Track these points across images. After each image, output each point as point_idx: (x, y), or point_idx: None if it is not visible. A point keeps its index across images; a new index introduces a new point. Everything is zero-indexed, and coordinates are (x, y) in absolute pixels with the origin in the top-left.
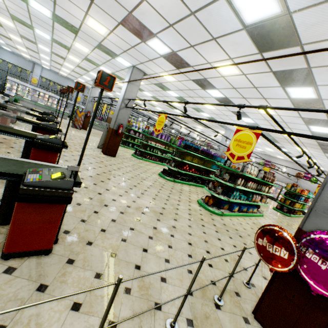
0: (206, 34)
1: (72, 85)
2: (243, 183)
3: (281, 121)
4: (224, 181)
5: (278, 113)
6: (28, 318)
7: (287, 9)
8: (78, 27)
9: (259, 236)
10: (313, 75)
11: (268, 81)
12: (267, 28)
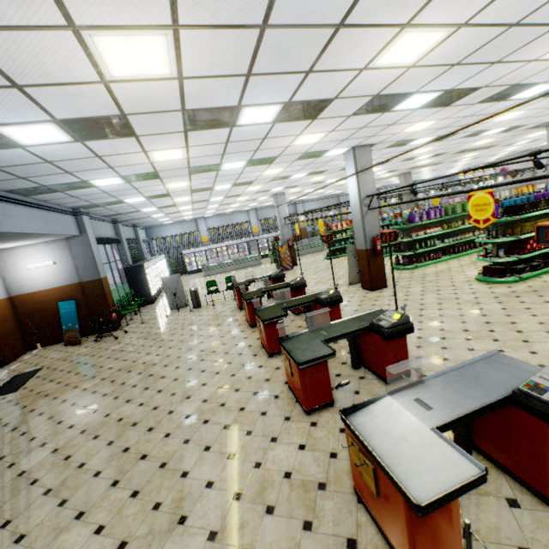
0: (538, 31)
1: (241, 218)
2: None
3: None
4: None
5: None
6: None
7: None
8: (278, 154)
9: None
10: None
11: None
12: None
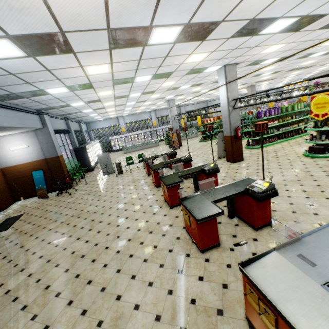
0: None
1: (145, 116)
2: None
3: None
4: None
5: None
6: None
7: None
8: (174, 70)
9: None
10: None
11: None
12: None
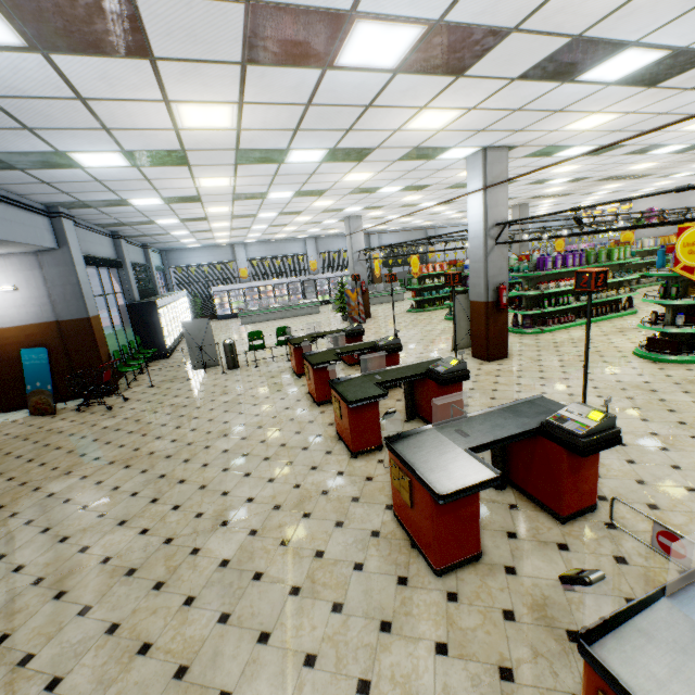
0: None
1: (294, 248)
2: None
3: None
4: None
5: None
6: None
7: None
8: (377, 145)
9: None
10: None
11: None
12: None
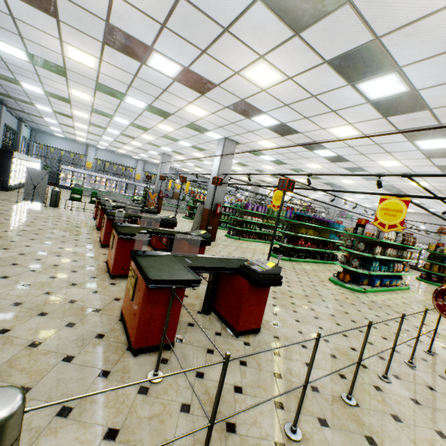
0: (325, 108)
1: (129, 162)
2: (380, 251)
3: (409, 172)
4: (360, 251)
5: (405, 164)
6: (287, 370)
7: (414, 88)
8: (173, 113)
9: (437, 297)
10: (445, 129)
11: (393, 138)
12: (393, 101)
